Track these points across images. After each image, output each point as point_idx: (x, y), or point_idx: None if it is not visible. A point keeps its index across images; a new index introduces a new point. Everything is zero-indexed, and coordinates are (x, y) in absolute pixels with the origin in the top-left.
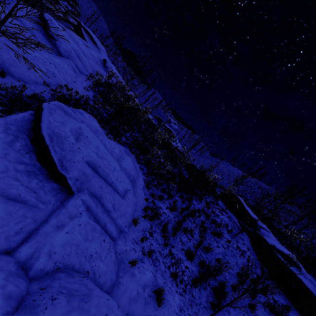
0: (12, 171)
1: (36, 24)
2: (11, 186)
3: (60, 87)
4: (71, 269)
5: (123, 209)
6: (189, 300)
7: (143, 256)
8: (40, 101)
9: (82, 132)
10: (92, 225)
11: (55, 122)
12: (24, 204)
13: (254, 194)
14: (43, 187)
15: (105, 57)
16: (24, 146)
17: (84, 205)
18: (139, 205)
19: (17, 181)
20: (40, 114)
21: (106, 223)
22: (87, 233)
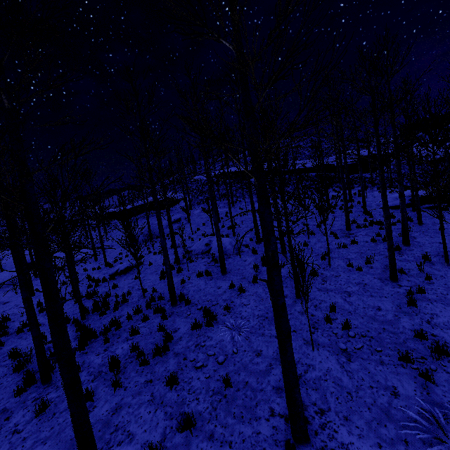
0: None
1: None
2: None
3: None
4: None
5: None
6: None
7: None
8: None
9: None
10: None
11: None
12: None
13: None
14: None
15: None
16: None
17: None
18: None
19: None
20: None
21: None
22: None
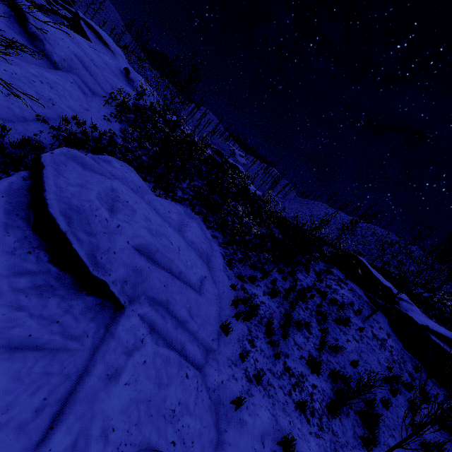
0: (8, 294)
1: (5, 18)
2: (11, 323)
3: (66, 121)
4: (146, 449)
5: (203, 312)
6: (331, 443)
7: (249, 384)
8: (37, 150)
9: (117, 196)
10: (164, 355)
11: (69, 186)
12: (41, 350)
13: (367, 245)
14: (69, 310)
15: (126, 65)
16: (21, 240)
17: (144, 324)
18: (224, 298)
19: (20, 310)
20: (39, 175)
21: (183, 344)
22: (158, 373)
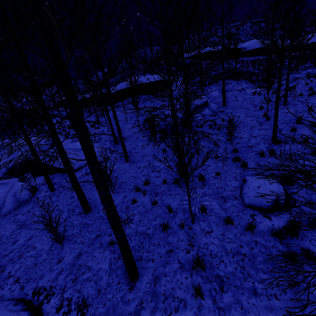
0: None
1: None
2: None
3: None
4: None
5: None
6: None
7: None
8: None
9: None
10: None
11: None
12: None
13: None
14: None
15: None
16: None
17: None
18: None
19: None
20: None
21: None
22: None
